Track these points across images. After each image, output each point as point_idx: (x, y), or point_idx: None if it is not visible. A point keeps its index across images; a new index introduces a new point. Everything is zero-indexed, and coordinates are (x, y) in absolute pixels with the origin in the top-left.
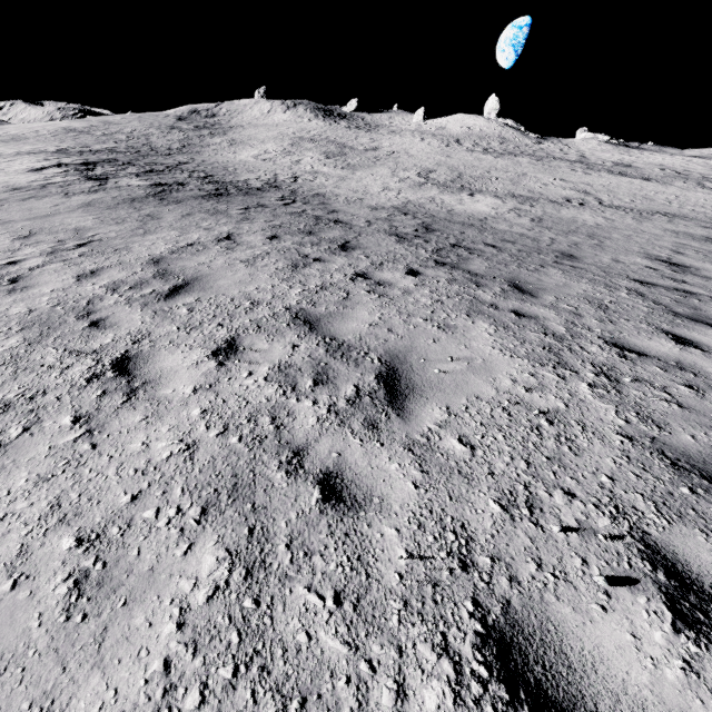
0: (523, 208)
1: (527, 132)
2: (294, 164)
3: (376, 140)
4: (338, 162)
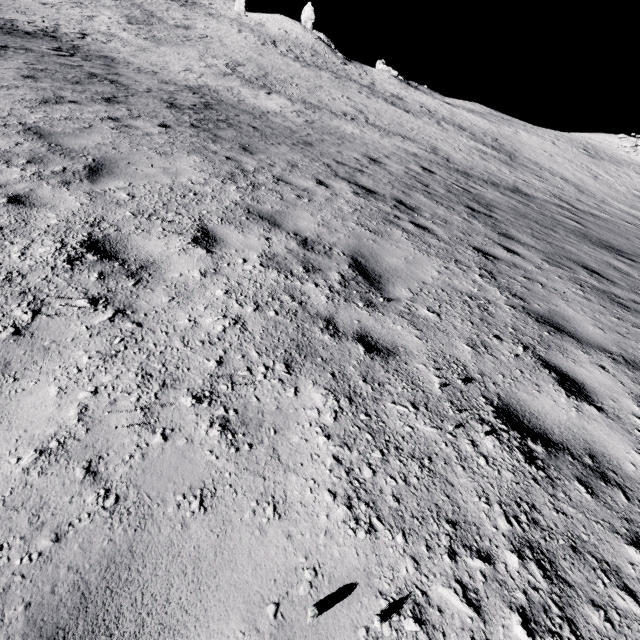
0: (306, 112)
1: (337, 51)
2: (85, 18)
3: (190, 18)
4: (142, 31)
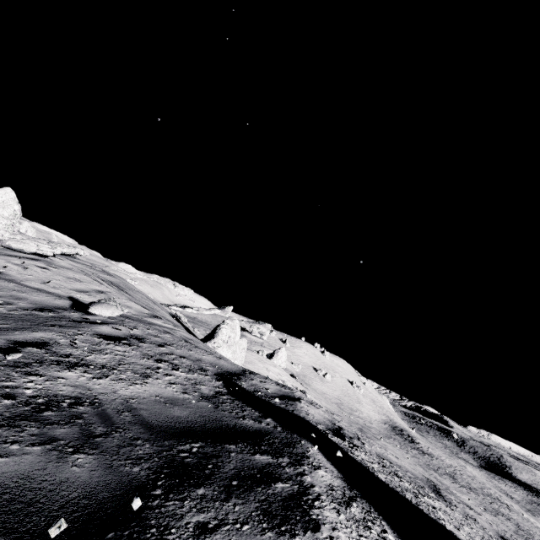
0: (454, 489)
1: None
2: None
3: None
4: None
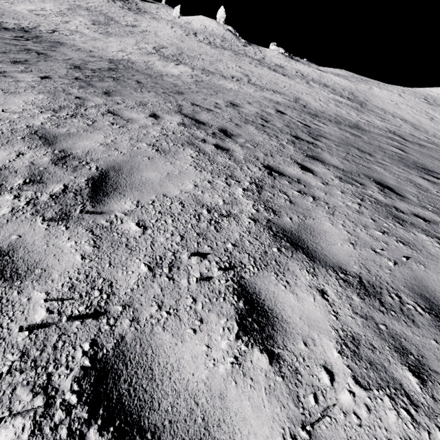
0: (200, 75)
1: (240, 38)
2: (62, 22)
3: (138, 21)
4: (100, 29)
